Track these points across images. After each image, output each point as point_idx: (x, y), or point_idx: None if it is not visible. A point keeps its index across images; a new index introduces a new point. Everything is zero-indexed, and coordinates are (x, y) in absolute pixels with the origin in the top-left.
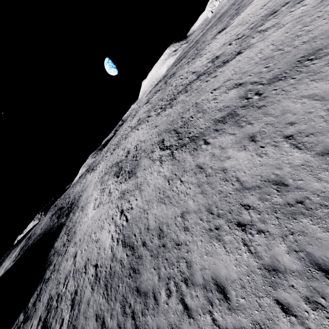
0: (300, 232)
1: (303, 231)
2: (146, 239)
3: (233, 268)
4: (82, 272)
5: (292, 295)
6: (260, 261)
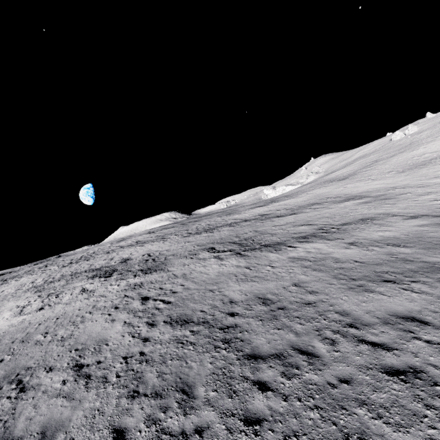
0: None
1: None
2: (236, 309)
3: (409, 304)
4: (2, 391)
5: None
6: (434, 295)
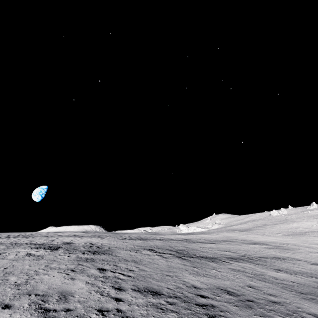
0: None
1: None
2: (204, 293)
3: None
4: None
5: None
6: None
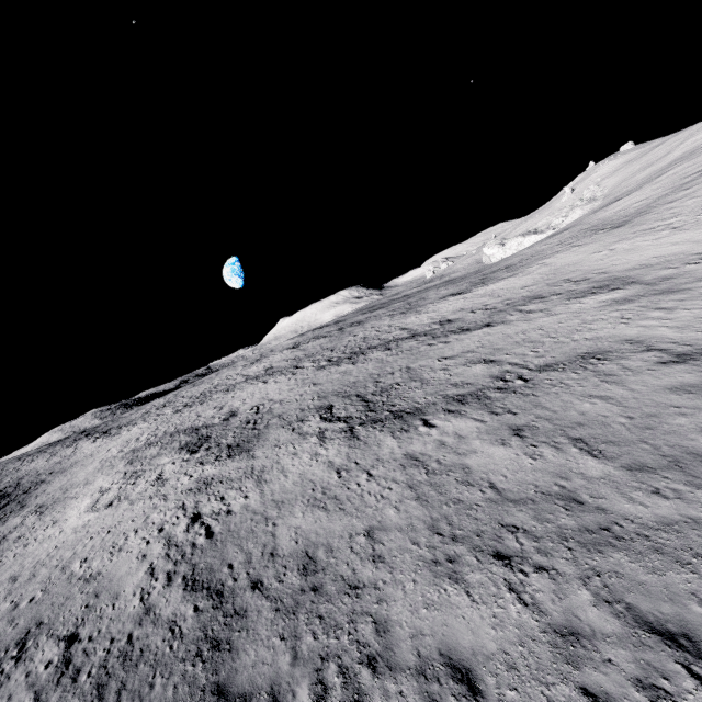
0: (612, 572)
1: (616, 571)
2: (266, 574)
3: (488, 631)
4: (4, 658)
5: (611, 677)
6: (545, 619)
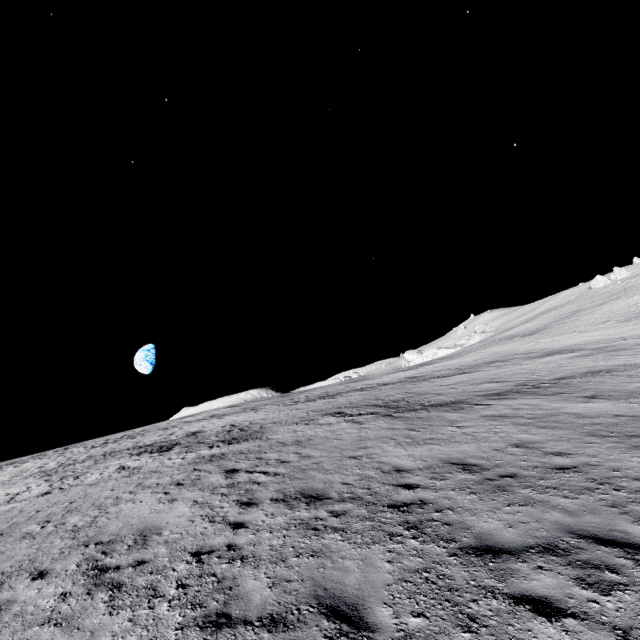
0: None
1: None
2: (412, 479)
3: None
4: None
5: None
6: None
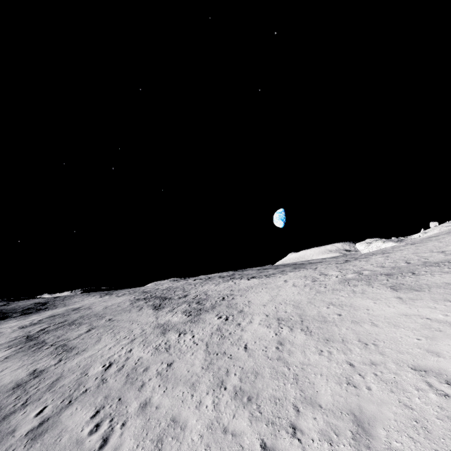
0: None
1: None
2: None
3: None
4: None
5: None
6: None
